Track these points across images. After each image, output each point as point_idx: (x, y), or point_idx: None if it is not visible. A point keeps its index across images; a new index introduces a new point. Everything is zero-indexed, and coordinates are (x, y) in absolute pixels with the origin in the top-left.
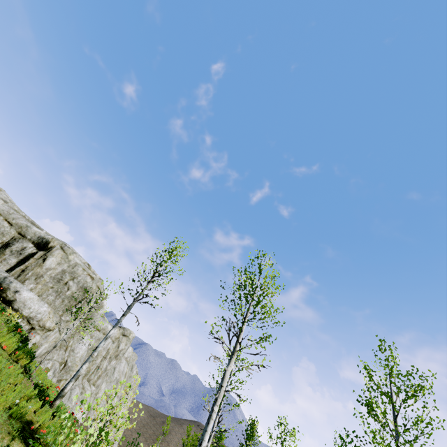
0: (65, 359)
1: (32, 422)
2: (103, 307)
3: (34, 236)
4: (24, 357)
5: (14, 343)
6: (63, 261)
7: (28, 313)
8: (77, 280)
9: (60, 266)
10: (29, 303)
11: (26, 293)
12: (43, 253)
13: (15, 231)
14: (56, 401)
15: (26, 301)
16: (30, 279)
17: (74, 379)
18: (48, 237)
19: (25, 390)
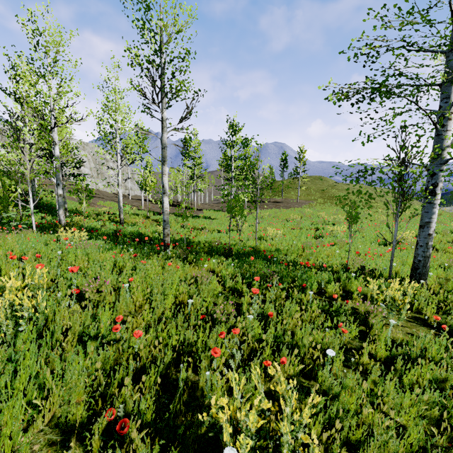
0: None
1: None
2: None
3: None
4: None
5: None
6: None
7: None
8: None
9: None
10: None
11: None
12: None
13: None
14: None
15: None
16: None
17: None
18: None
19: None
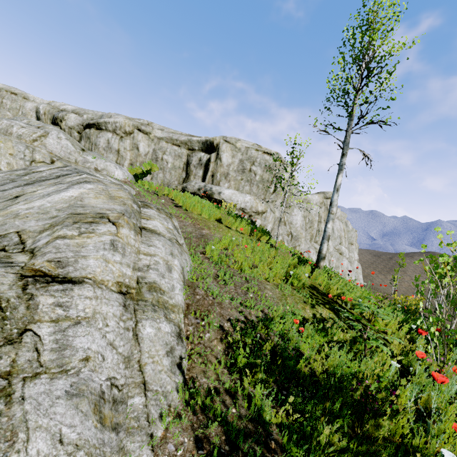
0: (288, 231)
1: (314, 287)
2: (295, 179)
3: (199, 145)
4: (261, 235)
5: (246, 226)
6: (235, 152)
7: (238, 206)
8: (257, 163)
9: (235, 158)
10: (234, 198)
11: (227, 192)
12: (215, 154)
13: (185, 150)
14: (320, 263)
15: (231, 198)
16: (221, 180)
17: (325, 240)
18: (208, 138)
19: (286, 261)
